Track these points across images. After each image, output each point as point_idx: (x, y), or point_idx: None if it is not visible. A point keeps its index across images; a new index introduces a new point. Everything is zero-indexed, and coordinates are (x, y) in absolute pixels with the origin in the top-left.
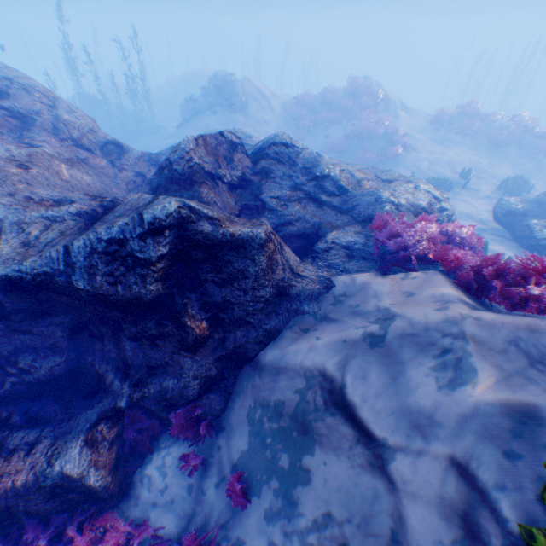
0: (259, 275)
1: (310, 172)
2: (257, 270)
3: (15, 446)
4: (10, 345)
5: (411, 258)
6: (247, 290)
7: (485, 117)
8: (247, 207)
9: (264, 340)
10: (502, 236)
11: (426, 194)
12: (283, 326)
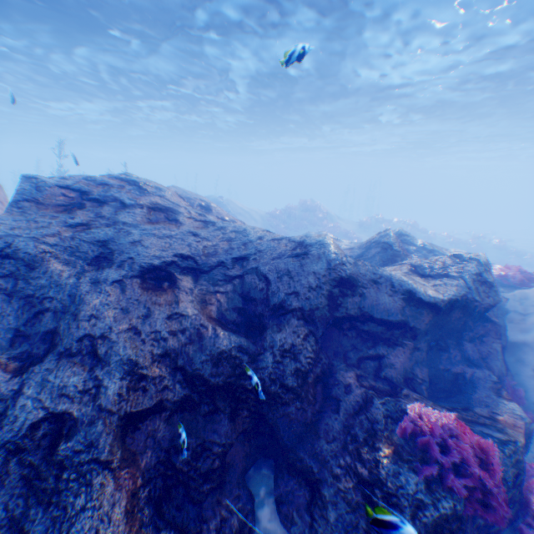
0: None
1: (424, 248)
2: None
3: (488, 414)
4: (410, 362)
5: (522, 280)
6: None
7: (390, 222)
8: None
9: (504, 333)
10: None
11: None
12: (505, 323)
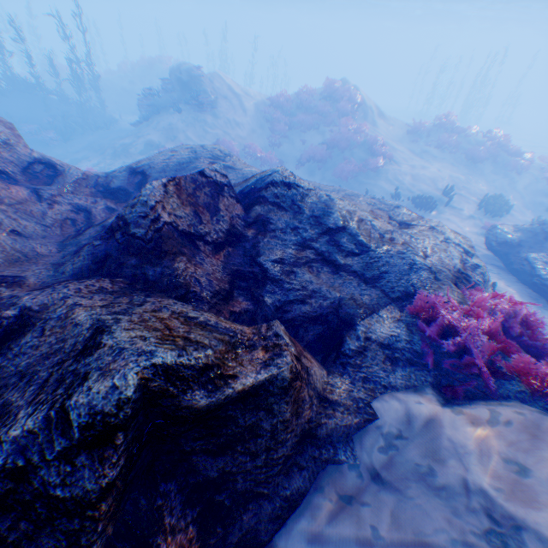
0: (280, 430)
1: (321, 222)
2: (276, 425)
3: None
4: None
5: (477, 367)
6: (261, 454)
7: (461, 131)
8: (240, 274)
9: (283, 515)
10: (496, 266)
11: (458, 249)
12: (311, 487)
